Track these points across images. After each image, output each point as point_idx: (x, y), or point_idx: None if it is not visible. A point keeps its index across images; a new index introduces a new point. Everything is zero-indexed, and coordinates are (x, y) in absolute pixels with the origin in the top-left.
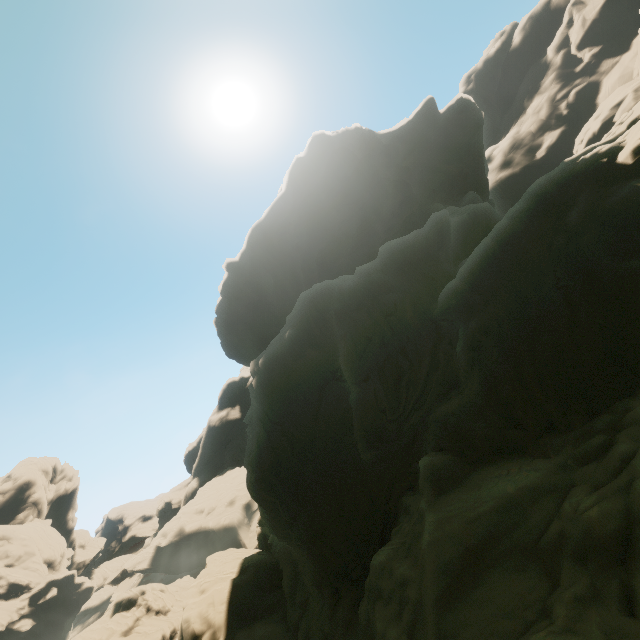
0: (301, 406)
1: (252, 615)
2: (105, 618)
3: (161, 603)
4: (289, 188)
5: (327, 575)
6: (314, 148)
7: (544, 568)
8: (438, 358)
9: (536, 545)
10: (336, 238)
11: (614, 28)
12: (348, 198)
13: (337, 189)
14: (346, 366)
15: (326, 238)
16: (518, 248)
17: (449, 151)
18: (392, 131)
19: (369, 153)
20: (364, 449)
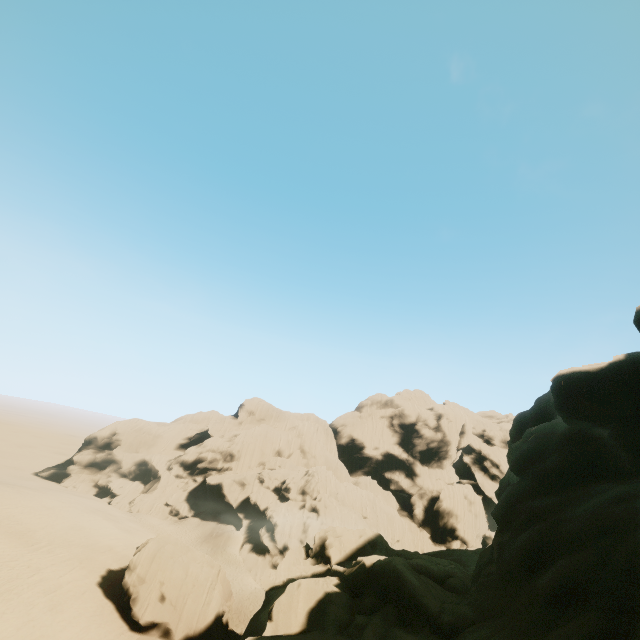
0: None
1: None
2: None
3: None
4: None
5: None
6: None
7: None
8: None
9: None
10: None
11: None
12: None
13: None
14: None
15: None
16: None
17: None
18: None
19: None
20: None
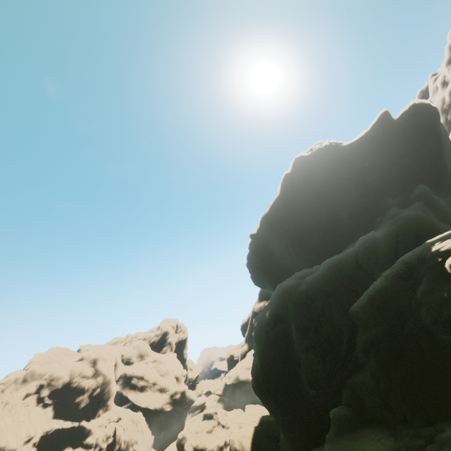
0: (275, 353)
1: None
2: (199, 420)
3: (225, 422)
4: (282, 192)
5: (294, 449)
6: (296, 165)
7: None
8: (355, 343)
9: None
10: (311, 226)
11: None
12: (318, 199)
13: (311, 194)
14: (295, 340)
15: (305, 226)
16: (389, 299)
17: (404, 147)
18: (353, 142)
19: (334, 164)
20: (308, 388)
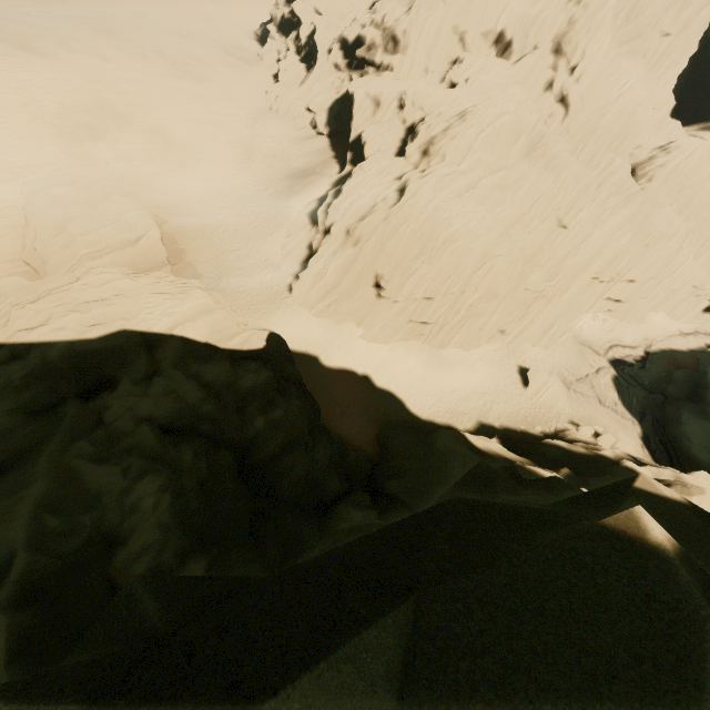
0: None
1: None
2: None
3: None
4: None
5: None
6: None
7: None
8: None
9: None
10: None
11: None
12: None
13: None
14: None
15: None
16: None
17: None
18: None
19: None
20: None
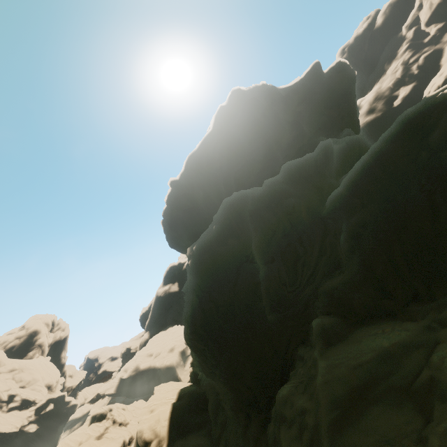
0: (223, 280)
1: (186, 430)
2: (85, 426)
3: (123, 418)
4: (215, 128)
5: (241, 404)
6: (233, 99)
7: (417, 406)
8: (325, 246)
9: (410, 388)
10: (248, 162)
11: None
12: (257, 134)
13: (249, 127)
14: (257, 251)
15: (241, 162)
16: (390, 162)
17: (330, 100)
18: (289, 86)
19: (272, 102)
20: (270, 312)
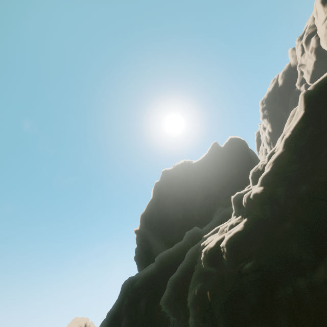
0: None
1: None
2: None
3: None
4: (154, 196)
5: None
6: (163, 176)
7: None
8: None
9: None
10: (172, 222)
11: (326, 70)
12: (176, 201)
13: (170, 197)
14: None
15: (167, 223)
16: (179, 296)
17: (230, 164)
18: (199, 160)
19: (186, 175)
20: None
